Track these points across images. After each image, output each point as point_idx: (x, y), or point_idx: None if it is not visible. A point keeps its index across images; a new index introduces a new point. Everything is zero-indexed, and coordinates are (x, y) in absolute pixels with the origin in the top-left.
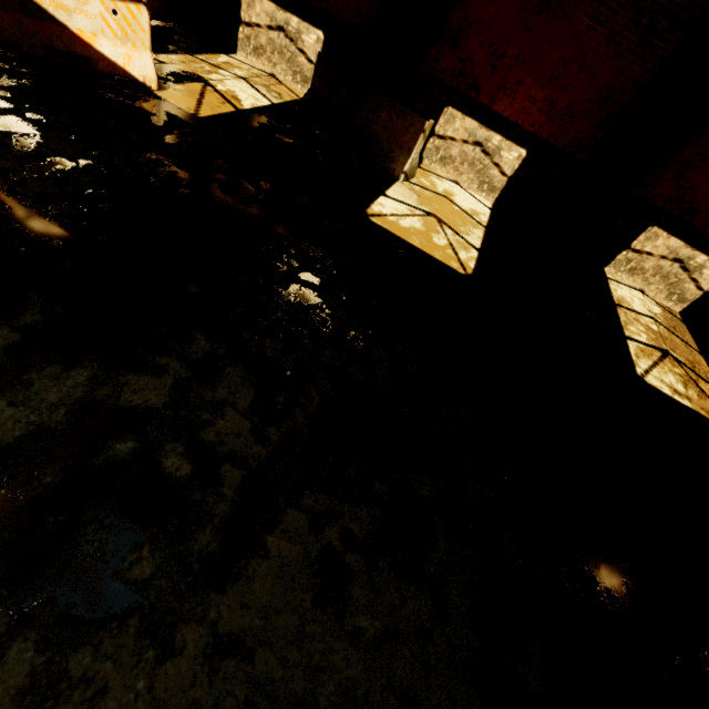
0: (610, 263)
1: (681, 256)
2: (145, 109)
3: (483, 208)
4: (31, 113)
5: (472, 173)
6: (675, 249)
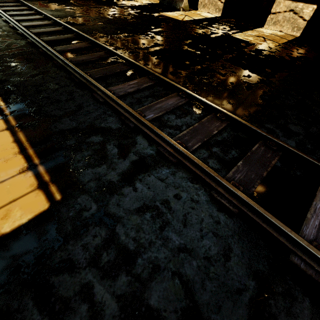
0: (265, 23)
1: (292, 8)
2: (117, 3)
3: (213, 16)
4: (95, 3)
5: (212, 7)
6: (288, 6)
